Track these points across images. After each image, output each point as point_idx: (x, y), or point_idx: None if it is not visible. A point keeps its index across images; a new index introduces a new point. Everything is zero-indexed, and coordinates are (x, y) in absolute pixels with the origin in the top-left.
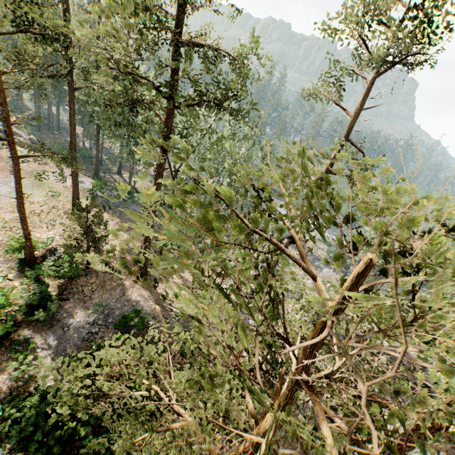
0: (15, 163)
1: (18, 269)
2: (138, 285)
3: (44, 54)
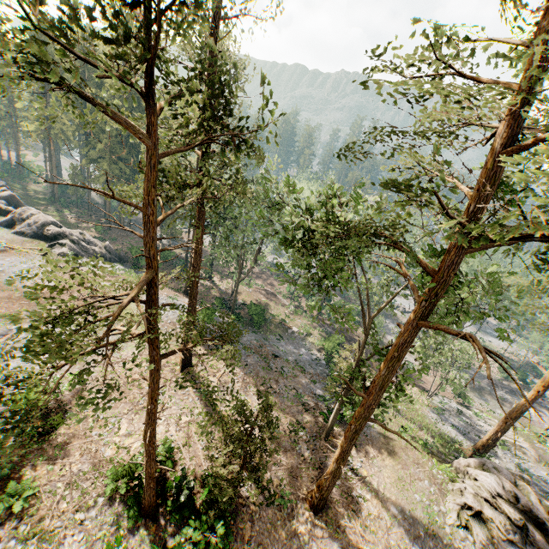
0: (157, 372)
1: (129, 524)
2: (319, 529)
3: (120, 141)
